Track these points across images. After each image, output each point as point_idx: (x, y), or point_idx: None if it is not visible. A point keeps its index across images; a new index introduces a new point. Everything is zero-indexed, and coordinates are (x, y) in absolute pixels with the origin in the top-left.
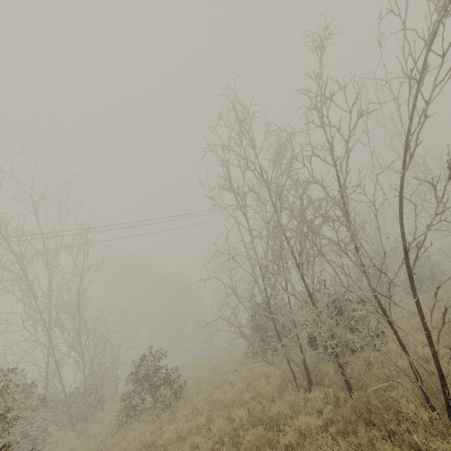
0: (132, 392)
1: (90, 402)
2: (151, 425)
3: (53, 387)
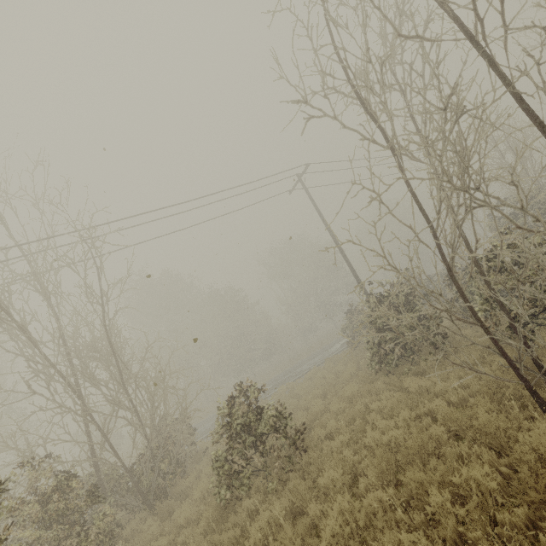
0: (227, 453)
1: (165, 470)
2: (278, 501)
3: (106, 464)
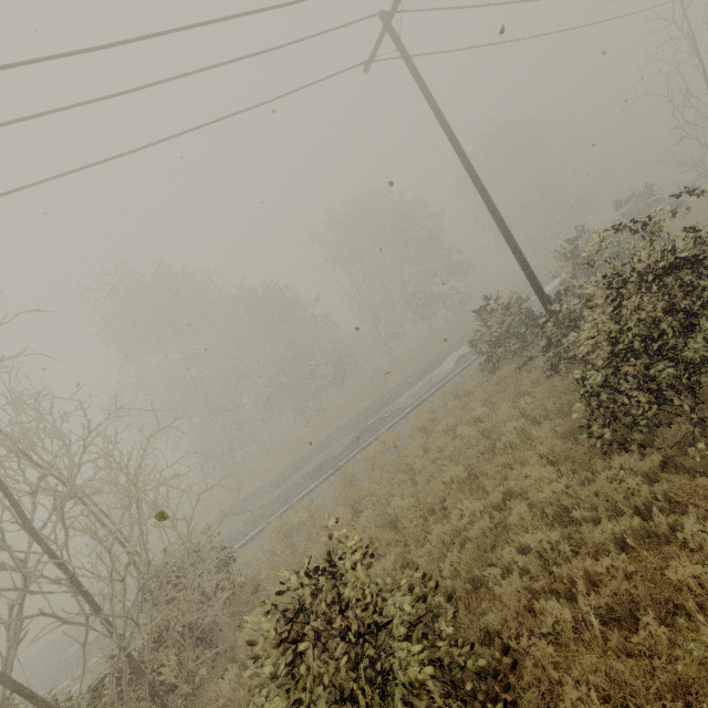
0: None
1: (170, 680)
2: None
3: None
